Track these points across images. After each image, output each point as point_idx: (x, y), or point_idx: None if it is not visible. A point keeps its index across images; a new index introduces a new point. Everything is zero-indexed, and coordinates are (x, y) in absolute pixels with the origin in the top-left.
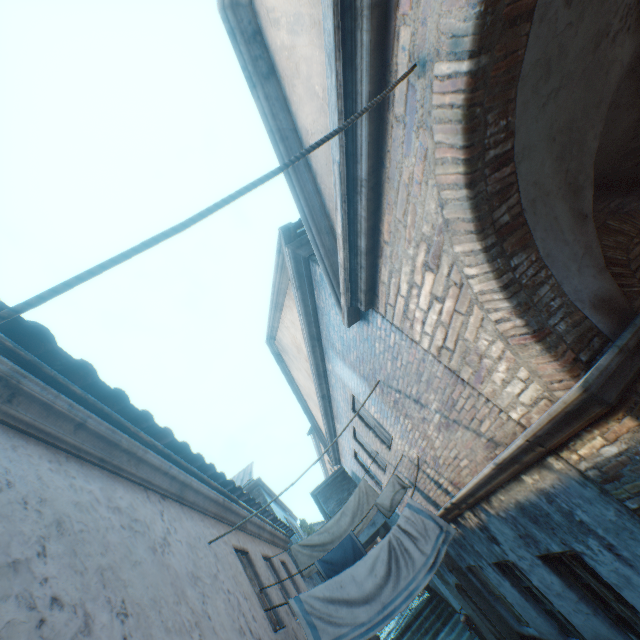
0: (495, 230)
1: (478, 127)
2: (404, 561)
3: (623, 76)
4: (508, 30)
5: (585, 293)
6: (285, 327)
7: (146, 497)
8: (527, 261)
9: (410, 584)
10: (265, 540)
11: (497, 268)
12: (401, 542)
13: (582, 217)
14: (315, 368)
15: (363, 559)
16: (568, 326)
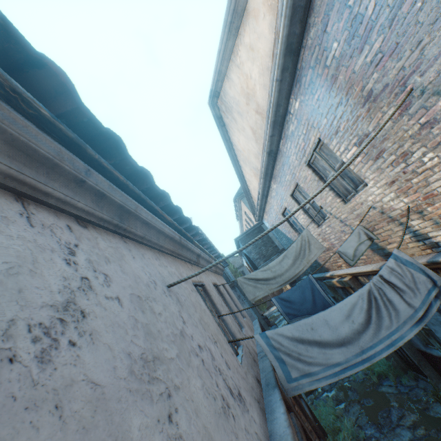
0: None
1: None
2: (386, 312)
3: None
4: None
5: None
6: (236, 67)
7: (15, 214)
8: None
9: (393, 334)
10: (211, 271)
11: None
12: (383, 293)
13: None
14: (274, 111)
15: (337, 306)
16: None
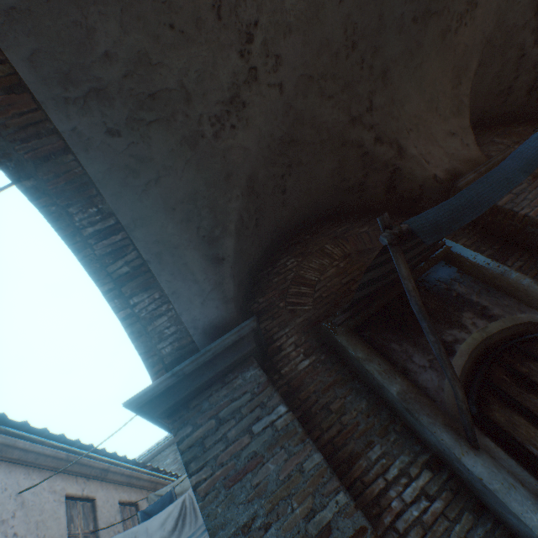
0: (114, 279)
1: (62, 217)
2: (190, 519)
3: (279, 147)
4: (46, 163)
5: (203, 321)
6: None
7: None
8: (150, 299)
9: None
10: (141, 487)
11: (115, 306)
12: (193, 501)
13: (219, 260)
14: None
15: (159, 514)
16: (174, 349)
